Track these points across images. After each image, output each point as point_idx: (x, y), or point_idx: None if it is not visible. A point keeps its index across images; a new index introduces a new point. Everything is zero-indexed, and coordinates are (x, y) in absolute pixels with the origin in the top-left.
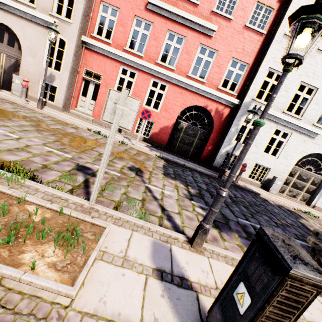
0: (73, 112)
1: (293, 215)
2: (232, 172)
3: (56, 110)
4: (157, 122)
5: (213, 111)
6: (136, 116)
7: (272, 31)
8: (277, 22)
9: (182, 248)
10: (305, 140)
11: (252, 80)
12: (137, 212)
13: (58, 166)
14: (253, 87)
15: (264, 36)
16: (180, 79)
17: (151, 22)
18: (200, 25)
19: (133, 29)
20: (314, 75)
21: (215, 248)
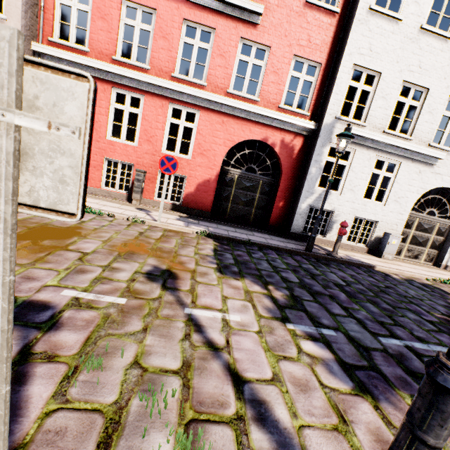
0: None
1: (436, 293)
2: None
3: None
4: (191, 175)
5: (278, 146)
6: (85, 151)
7: (349, 8)
8: None
9: None
10: (420, 171)
11: (330, 87)
12: (171, 434)
13: None
14: (334, 99)
15: (338, 17)
16: (217, 99)
17: (152, 9)
18: (235, 6)
19: (123, 23)
20: (421, 69)
21: None
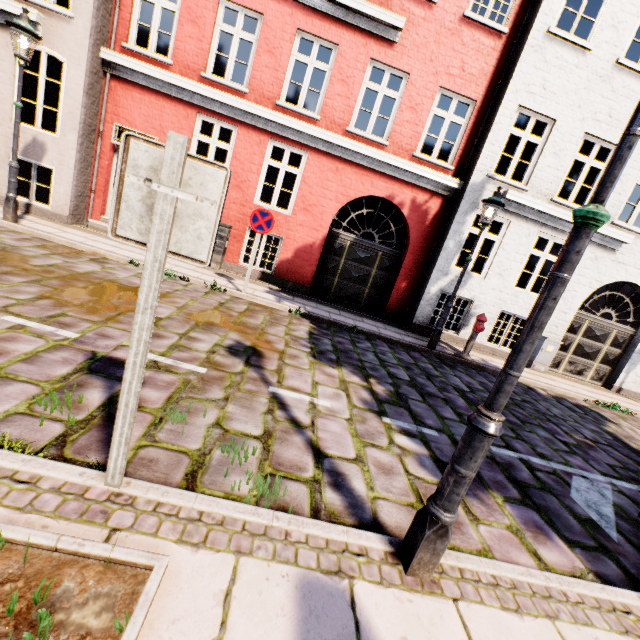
0: (96, 226)
1: (590, 417)
2: (514, 365)
3: (56, 223)
4: (289, 237)
5: (407, 207)
6: (219, 218)
7: (521, 28)
8: (531, 6)
9: (383, 586)
10: (597, 257)
11: (485, 134)
12: (250, 479)
13: (33, 368)
14: (488, 151)
15: (505, 40)
16: (333, 139)
17: (258, 14)
18: (367, 17)
19: (219, 30)
20: (611, 119)
21: (466, 560)
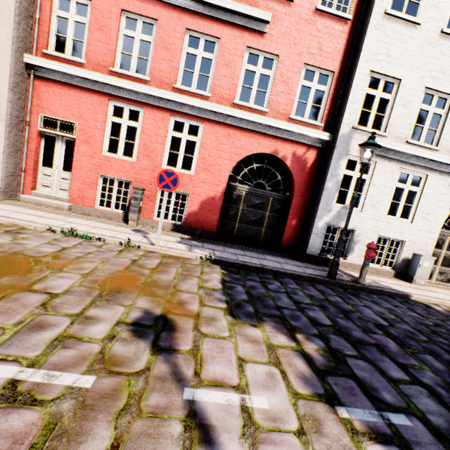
0: (27, 200)
1: None
2: None
3: None
4: (194, 192)
5: (289, 159)
6: None
7: (362, 14)
8: None
9: None
10: (449, 184)
11: (345, 96)
12: None
13: None
14: (350, 108)
15: (350, 24)
16: (223, 110)
17: (153, 20)
18: (241, 15)
19: (123, 34)
20: (444, 75)
21: None
